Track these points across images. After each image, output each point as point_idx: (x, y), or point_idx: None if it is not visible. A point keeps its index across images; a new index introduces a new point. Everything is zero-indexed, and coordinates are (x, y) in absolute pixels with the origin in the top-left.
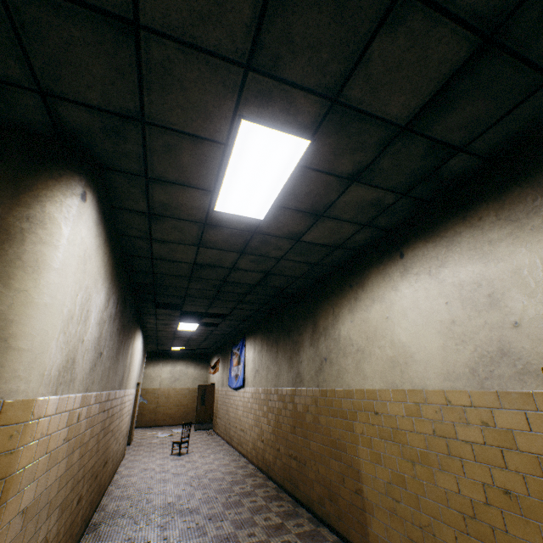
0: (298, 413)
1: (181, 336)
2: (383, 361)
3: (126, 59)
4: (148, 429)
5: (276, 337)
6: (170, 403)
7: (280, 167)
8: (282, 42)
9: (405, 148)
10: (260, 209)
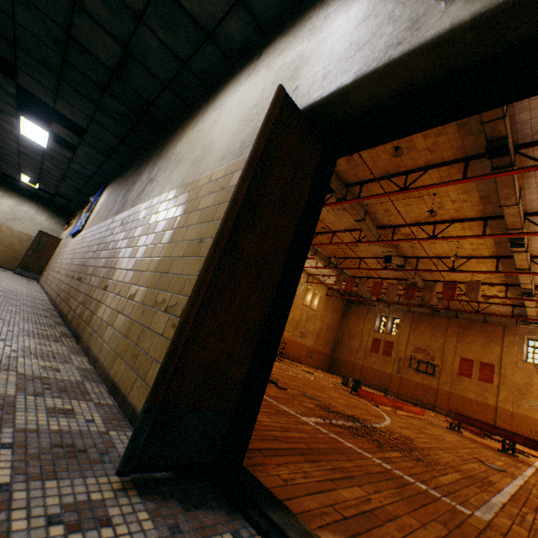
0: (105, 238)
1: (30, 154)
2: (189, 164)
3: None
4: None
5: (129, 175)
6: None
7: None
8: None
9: None
10: None
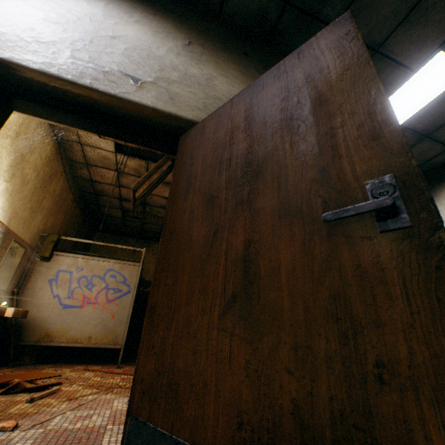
0: None
1: None
2: None
3: (408, 5)
4: None
5: None
6: None
7: (433, 91)
8: None
9: None
10: None
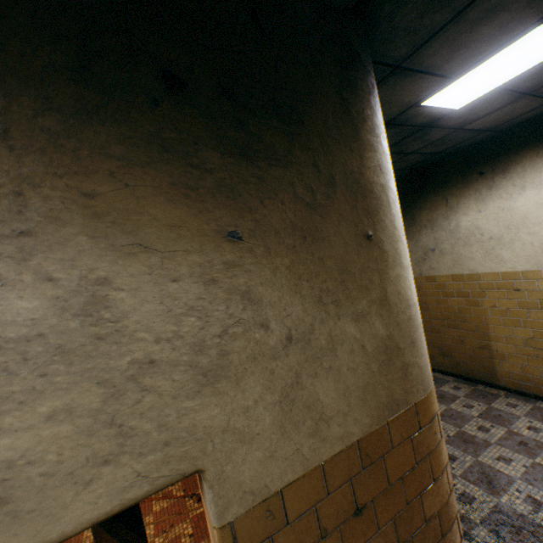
0: None
1: None
2: (534, 246)
3: None
4: None
5: None
6: None
7: None
8: None
9: None
10: (473, 95)
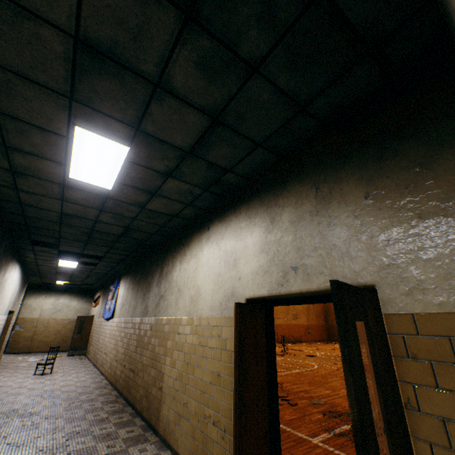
0: (141, 336)
1: (64, 272)
2: (188, 298)
3: None
4: (20, 355)
5: (139, 278)
6: (49, 332)
7: (113, 159)
8: (91, 92)
9: (195, 164)
10: (106, 182)
